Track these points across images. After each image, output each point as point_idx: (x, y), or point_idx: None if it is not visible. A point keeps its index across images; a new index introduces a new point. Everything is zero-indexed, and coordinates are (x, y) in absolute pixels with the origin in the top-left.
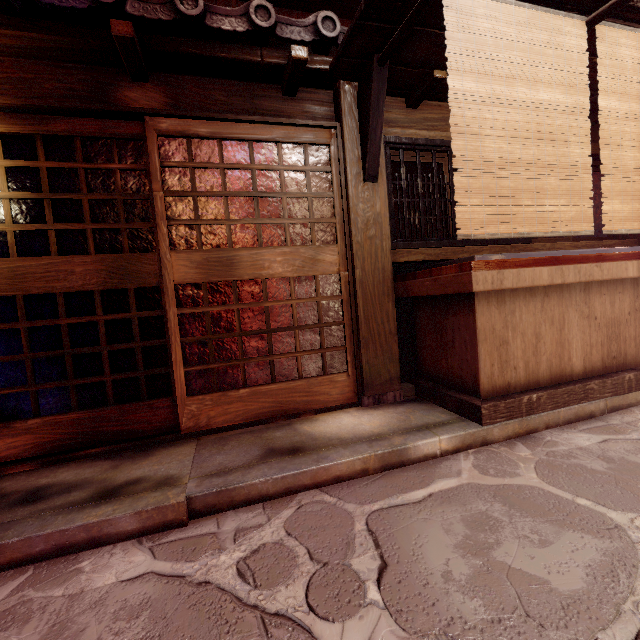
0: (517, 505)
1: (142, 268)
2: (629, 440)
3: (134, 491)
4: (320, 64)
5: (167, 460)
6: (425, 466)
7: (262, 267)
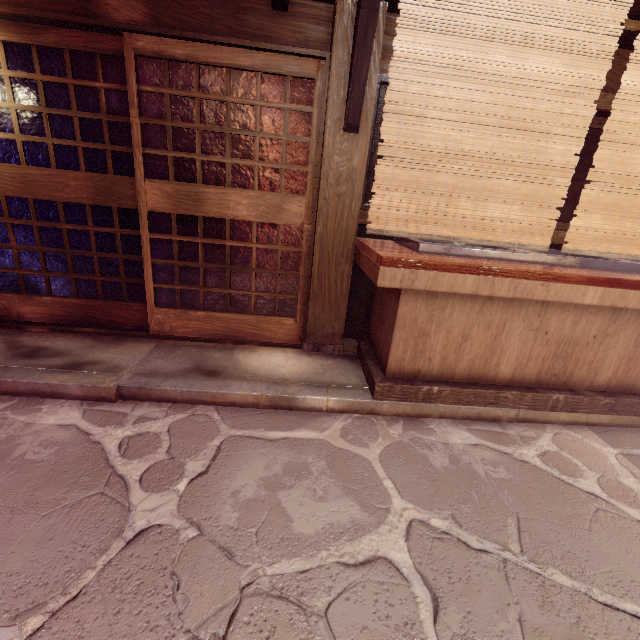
0: (336, 468)
1: (123, 190)
2: (498, 452)
3: (89, 370)
4: None
5: (127, 352)
6: (306, 415)
7: (227, 207)
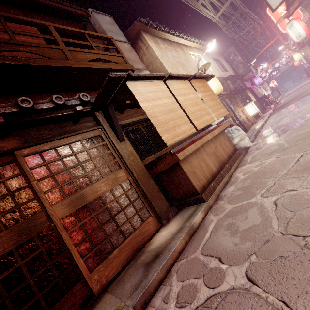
0: (233, 215)
1: (37, 222)
2: (240, 182)
3: None
4: (86, 109)
5: (102, 309)
6: (201, 226)
7: (97, 191)
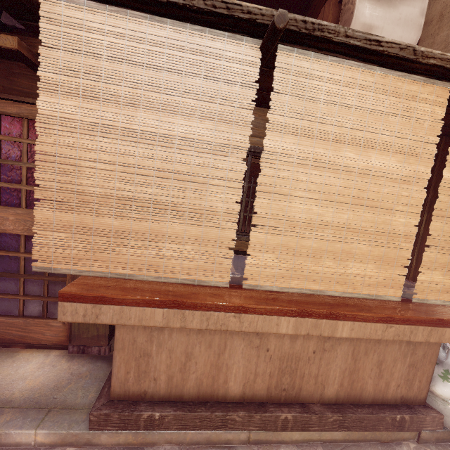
0: None
1: None
2: None
3: None
4: None
5: None
6: None
7: None
